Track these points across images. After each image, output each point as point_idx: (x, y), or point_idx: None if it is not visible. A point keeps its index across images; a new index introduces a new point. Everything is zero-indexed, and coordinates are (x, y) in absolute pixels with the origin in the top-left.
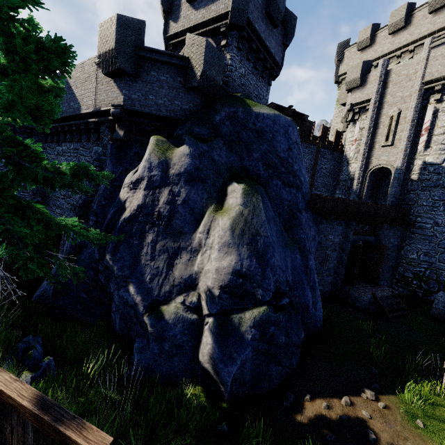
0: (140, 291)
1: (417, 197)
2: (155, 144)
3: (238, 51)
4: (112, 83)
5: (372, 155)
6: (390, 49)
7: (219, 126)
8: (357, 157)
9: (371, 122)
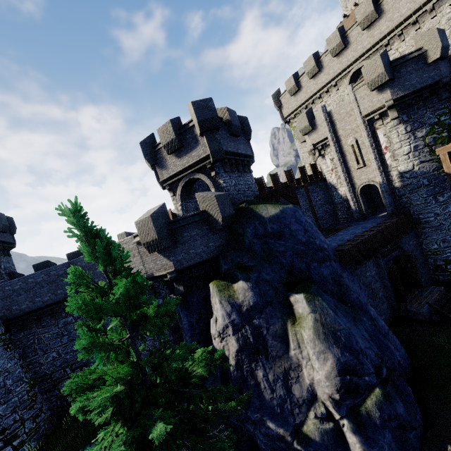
0: (279, 424)
1: (409, 200)
2: (218, 290)
3: (225, 173)
4: (157, 254)
5: (352, 177)
6: (317, 89)
7: (251, 247)
8: (340, 182)
9: (337, 153)
